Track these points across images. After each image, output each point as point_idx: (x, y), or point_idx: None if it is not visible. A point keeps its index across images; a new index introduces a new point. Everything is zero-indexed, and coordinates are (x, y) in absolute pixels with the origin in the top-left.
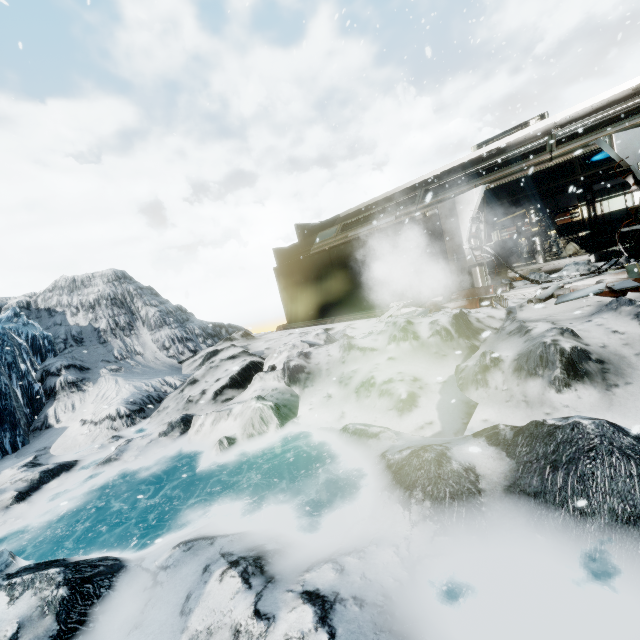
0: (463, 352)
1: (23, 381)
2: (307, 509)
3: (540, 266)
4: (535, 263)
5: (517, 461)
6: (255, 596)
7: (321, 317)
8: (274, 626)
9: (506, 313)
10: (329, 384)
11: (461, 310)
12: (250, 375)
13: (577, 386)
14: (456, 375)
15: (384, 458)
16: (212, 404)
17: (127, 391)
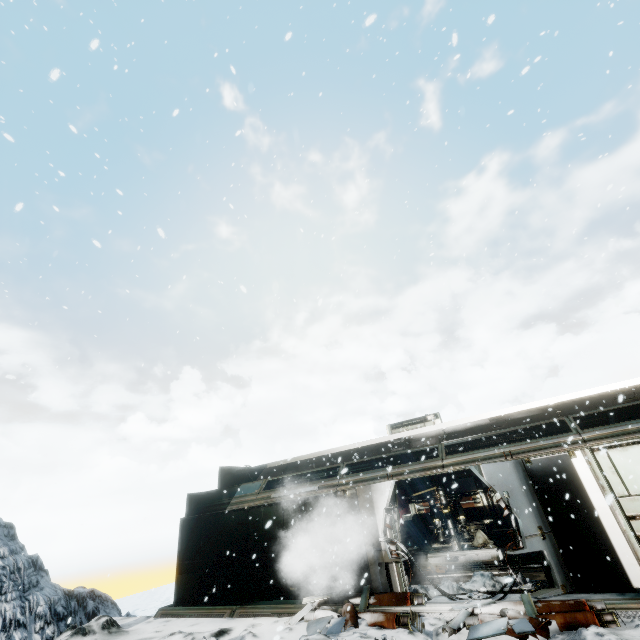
0: None
1: None
2: None
3: (457, 554)
4: (452, 549)
5: None
6: None
7: (220, 601)
8: None
9: None
10: None
11: (375, 639)
12: None
13: None
14: None
15: None
16: None
17: None
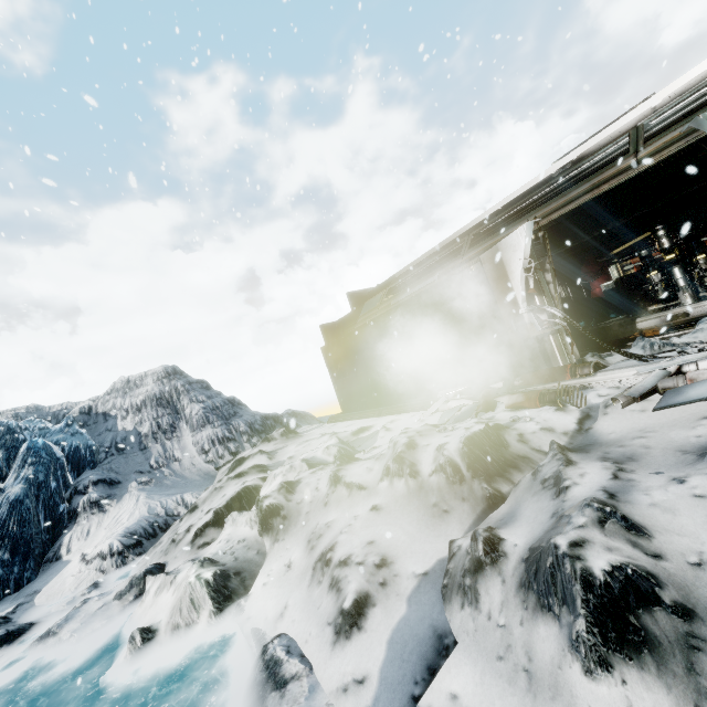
0: (476, 507)
1: (50, 502)
2: None
3: (687, 309)
4: (679, 305)
5: None
6: None
7: (374, 405)
8: None
9: (578, 419)
10: (299, 541)
11: (486, 425)
12: (240, 507)
13: (626, 672)
14: (447, 560)
15: None
16: (187, 550)
17: (138, 515)
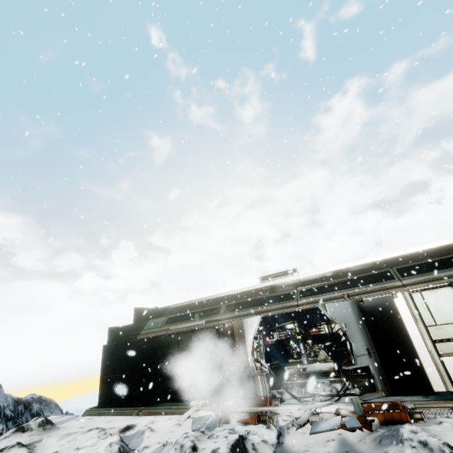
0: None
1: None
2: None
3: (305, 366)
4: (302, 363)
5: None
6: None
7: (131, 403)
8: None
9: (277, 435)
10: None
11: (239, 436)
12: None
13: None
14: None
15: None
16: None
17: None
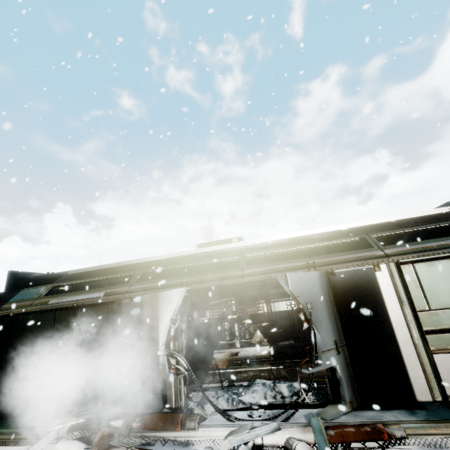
0: None
1: None
2: None
3: (237, 351)
4: (234, 346)
5: None
6: None
7: None
8: None
9: None
10: None
11: None
12: None
13: None
14: None
15: None
16: None
17: None
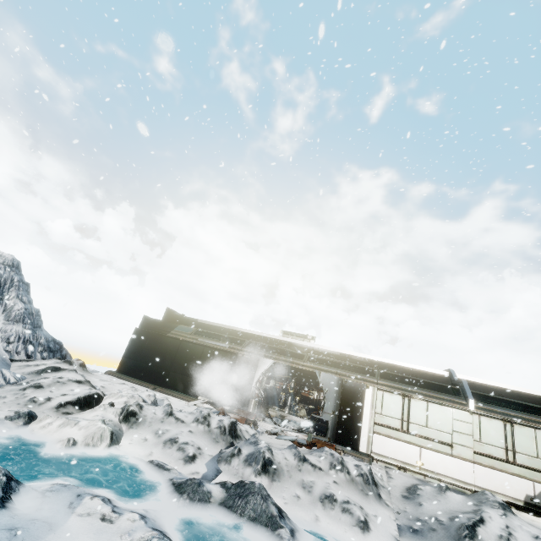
0: (227, 444)
1: None
2: (122, 494)
3: (285, 415)
4: (284, 411)
5: (228, 494)
6: (111, 507)
7: (146, 380)
8: (123, 515)
9: (255, 433)
10: (148, 432)
11: (236, 420)
12: (91, 402)
13: (263, 476)
14: (219, 454)
15: (171, 480)
16: (54, 411)
17: None
